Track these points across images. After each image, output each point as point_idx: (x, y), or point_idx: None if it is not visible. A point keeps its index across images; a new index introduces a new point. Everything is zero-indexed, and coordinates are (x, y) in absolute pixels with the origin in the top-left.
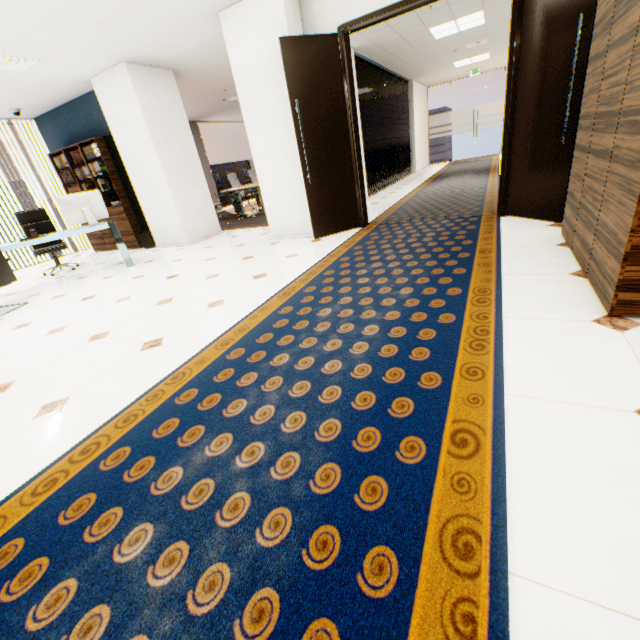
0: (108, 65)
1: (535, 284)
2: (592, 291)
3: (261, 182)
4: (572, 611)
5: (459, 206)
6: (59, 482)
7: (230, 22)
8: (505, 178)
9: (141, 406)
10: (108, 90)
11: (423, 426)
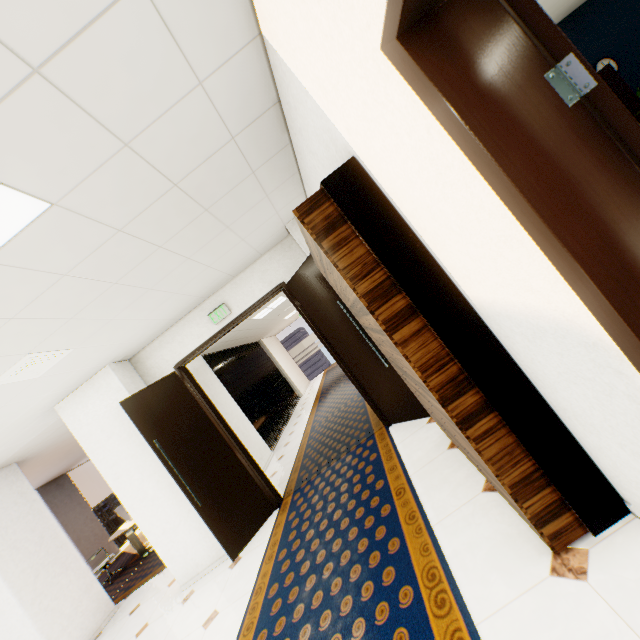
0: None
1: (467, 527)
2: (515, 511)
3: (146, 530)
4: None
5: (351, 428)
6: None
7: (68, 408)
8: (369, 399)
9: None
10: None
11: None
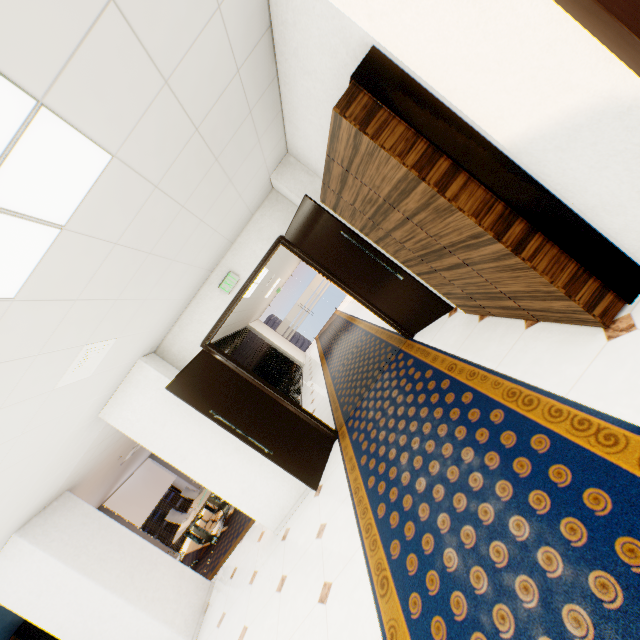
0: None
1: (525, 354)
2: (561, 324)
3: (226, 496)
4: None
5: (375, 357)
6: None
7: (113, 412)
8: (389, 319)
9: None
10: (3, 577)
11: None
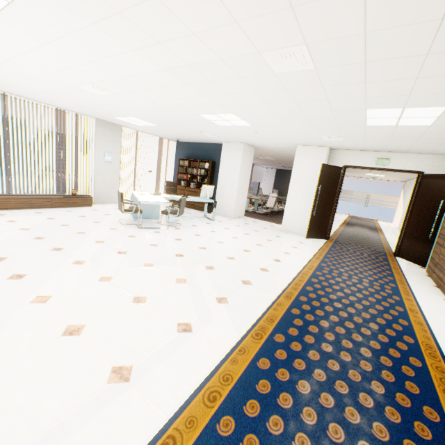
0: (237, 142)
1: (420, 284)
2: (441, 292)
3: (287, 206)
4: (444, 335)
5: (371, 245)
6: (298, 289)
7: (301, 149)
8: (400, 241)
9: (300, 278)
10: (229, 148)
11: (399, 305)
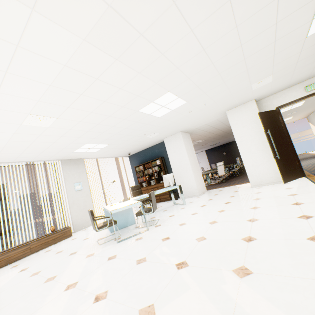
0: (174, 133)
1: None
2: None
3: (245, 163)
4: None
5: None
6: None
7: (231, 113)
8: None
9: None
10: (170, 141)
11: None
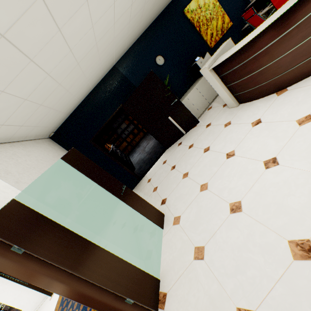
0: None
1: None
2: None
3: (5, 302)
4: None
5: None
6: None
7: None
8: None
9: None
10: None
11: None
